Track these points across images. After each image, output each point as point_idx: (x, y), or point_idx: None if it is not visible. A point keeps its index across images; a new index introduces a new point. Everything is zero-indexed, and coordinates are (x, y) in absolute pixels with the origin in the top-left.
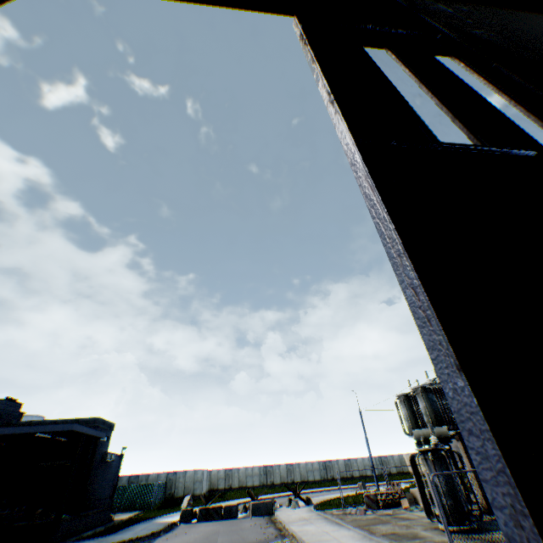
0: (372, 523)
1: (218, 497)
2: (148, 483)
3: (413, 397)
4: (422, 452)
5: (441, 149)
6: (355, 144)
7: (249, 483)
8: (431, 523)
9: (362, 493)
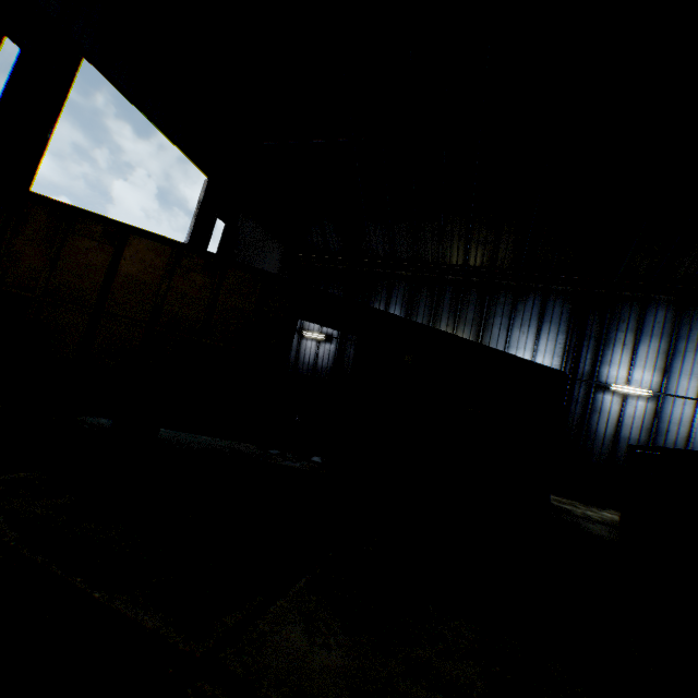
0: None
1: None
2: None
3: None
4: None
5: None
6: None
7: None
8: None
9: None
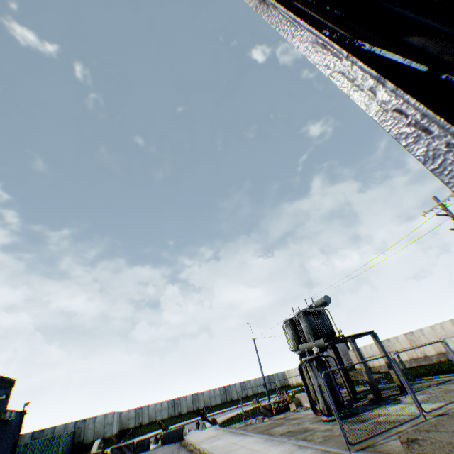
0: (270, 427)
1: (129, 435)
2: (54, 435)
3: (297, 320)
4: (308, 361)
5: (363, 49)
6: (297, 18)
7: (159, 417)
8: (315, 417)
9: (258, 406)
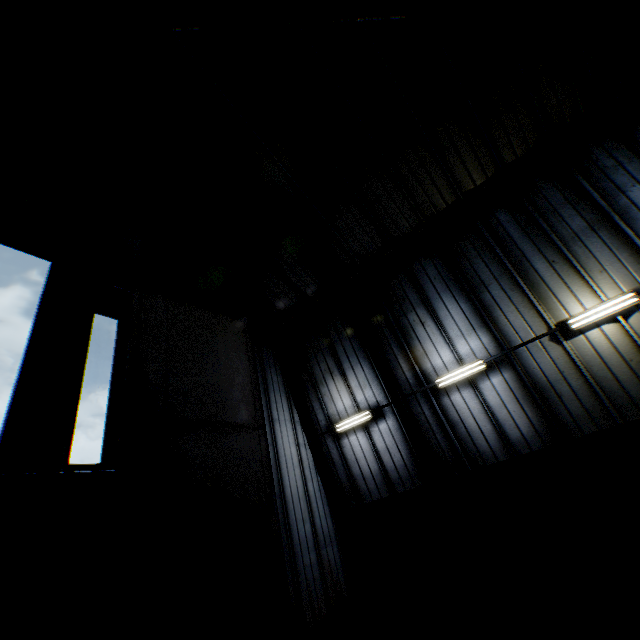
0: None
1: None
2: None
3: None
4: None
5: (64, 473)
6: None
7: None
8: None
9: None
